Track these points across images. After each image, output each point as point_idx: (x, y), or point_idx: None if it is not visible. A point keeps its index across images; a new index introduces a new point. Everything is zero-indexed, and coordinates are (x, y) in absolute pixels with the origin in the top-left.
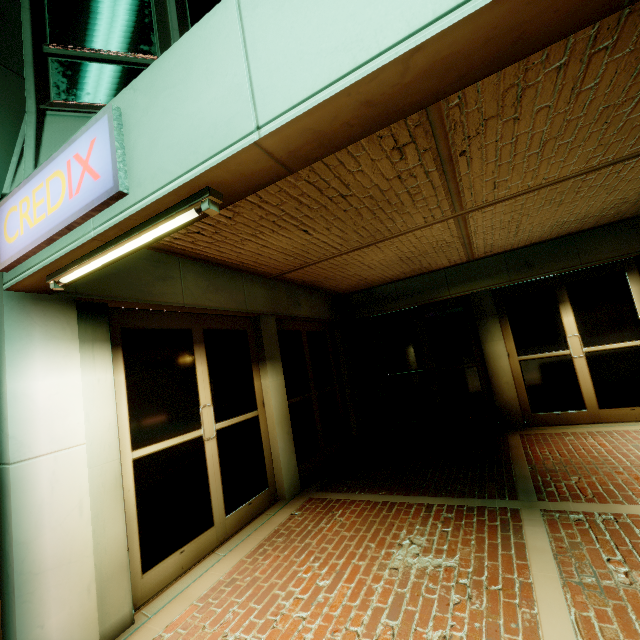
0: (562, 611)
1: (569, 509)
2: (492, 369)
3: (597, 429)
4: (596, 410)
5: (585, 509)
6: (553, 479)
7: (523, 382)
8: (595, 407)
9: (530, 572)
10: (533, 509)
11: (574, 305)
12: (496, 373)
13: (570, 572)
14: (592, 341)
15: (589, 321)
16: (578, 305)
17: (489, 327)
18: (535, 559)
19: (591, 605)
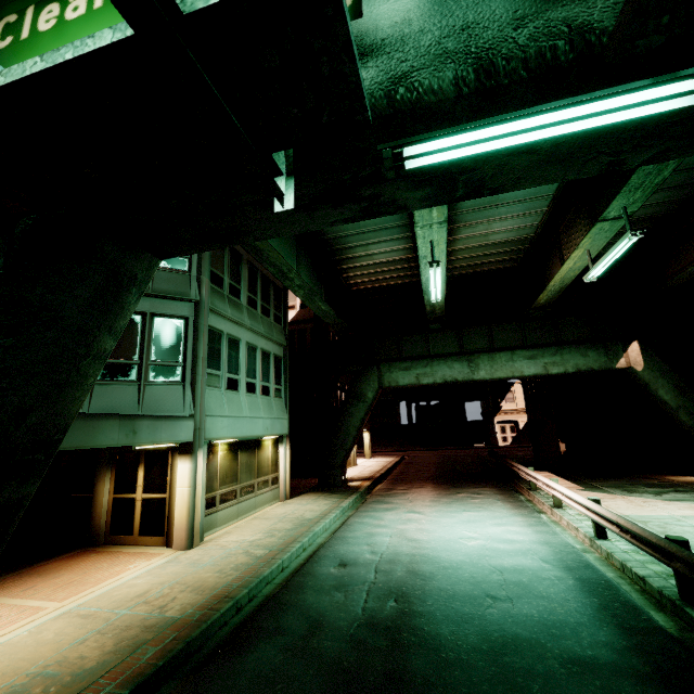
0: None
1: None
2: (95, 501)
3: (122, 550)
4: (137, 536)
5: None
6: (3, 581)
7: (111, 512)
8: (137, 534)
9: None
10: None
11: (146, 466)
12: (96, 505)
13: None
14: (147, 491)
15: (149, 477)
16: (147, 466)
17: (102, 472)
18: None
19: None
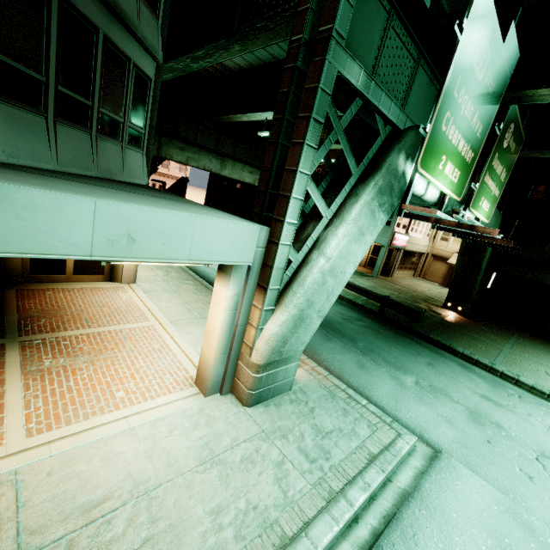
0: (18, 383)
1: (35, 338)
2: None
3: (68, 286)
4: (71, 275)
5: (44, 337)
6: (31, 322)
7: None
8: (71, 274)
9: (6, 373)
10: (15, 342)
11: None
12: None
13: (27, 368)
14: None
15: None
16: None
17: None
18: (10, 367)
19: (32, 377)
